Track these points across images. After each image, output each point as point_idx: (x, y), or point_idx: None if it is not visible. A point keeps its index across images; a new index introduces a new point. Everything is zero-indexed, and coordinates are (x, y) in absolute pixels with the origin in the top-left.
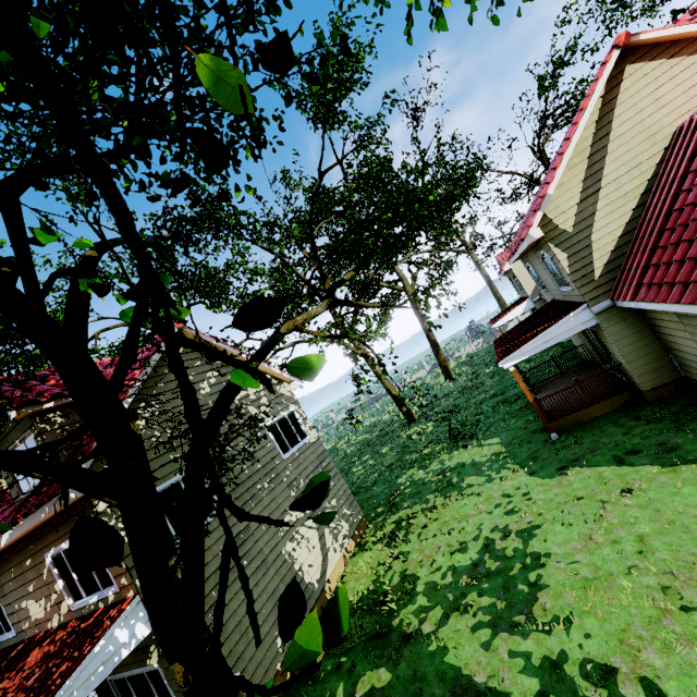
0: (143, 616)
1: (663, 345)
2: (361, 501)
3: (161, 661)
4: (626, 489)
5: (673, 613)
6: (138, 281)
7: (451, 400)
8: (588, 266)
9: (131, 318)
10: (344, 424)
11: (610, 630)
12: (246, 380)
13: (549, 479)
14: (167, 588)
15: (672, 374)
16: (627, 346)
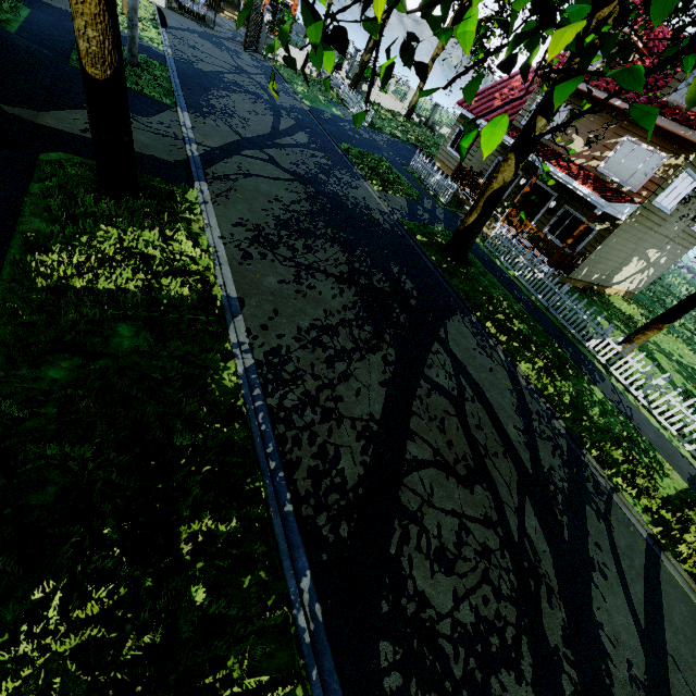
0: (630, 213)
1: None
2: None
3: (602, 231)
4: None
5: None
6: None
7: None
8: None
9: None
10: None
11: None
12: None
13: None
14: None
15: None
16: None
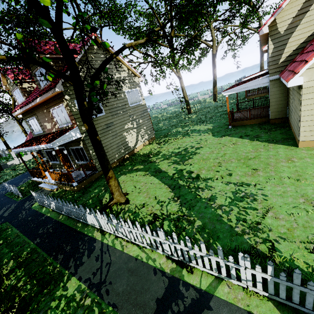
0: (79, 132)
1: (288, 102)
2: (156, 133)
3: (83, 145)
4: (234, 144)
5: (216, 166)
6: (76, 20)
7: (209, 109)
8: (279, 55)
9: (75, 25)
10: (165, 109)
11: (199, 167)
12: (93, 43)
13: (216, 138)
14: (83, 107)
15: (284, 115)
16: (274, 99)
